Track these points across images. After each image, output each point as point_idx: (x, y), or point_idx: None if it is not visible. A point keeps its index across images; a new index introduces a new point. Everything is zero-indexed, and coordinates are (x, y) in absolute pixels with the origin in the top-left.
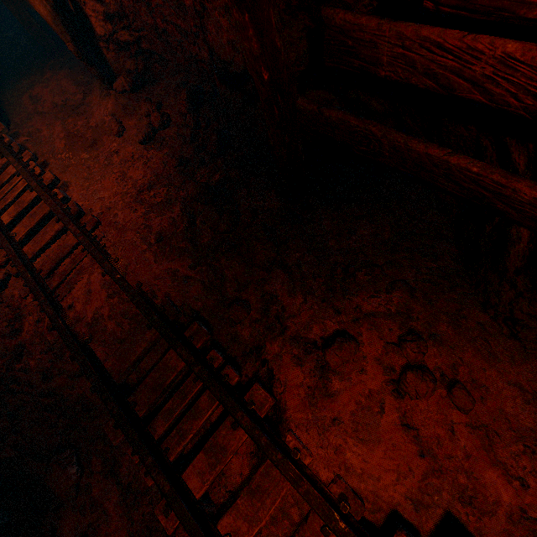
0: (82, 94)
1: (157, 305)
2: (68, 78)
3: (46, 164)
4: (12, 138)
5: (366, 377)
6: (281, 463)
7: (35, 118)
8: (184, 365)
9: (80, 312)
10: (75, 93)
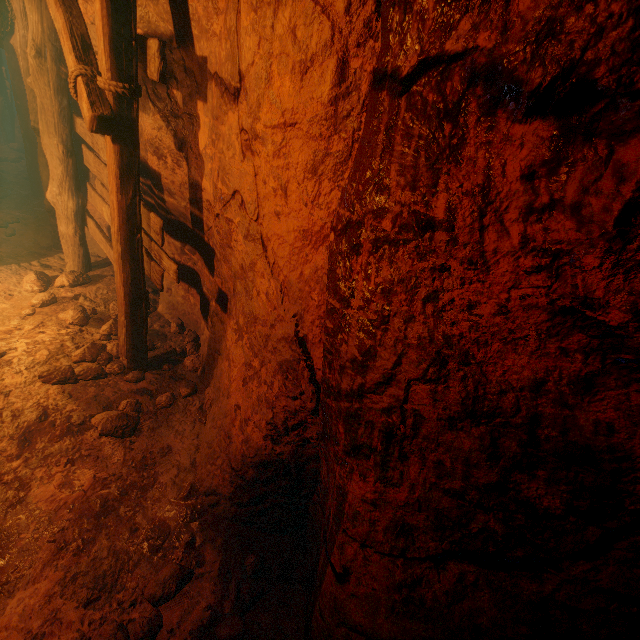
0: None
1: None
2: None
3: None
4: None
5: None
6: None
7: None
8: None
9: None
10: None
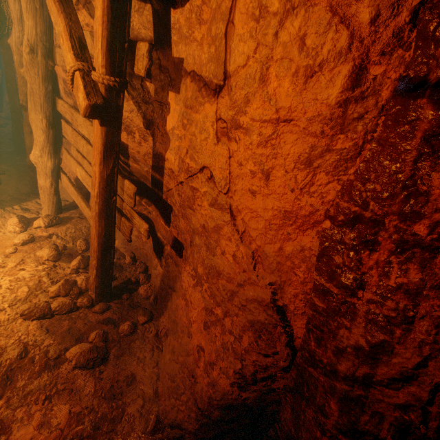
0: None
1: None
2: None
3: None
4: None
5: None
6: None
7: None
8: None
9: None
10: None
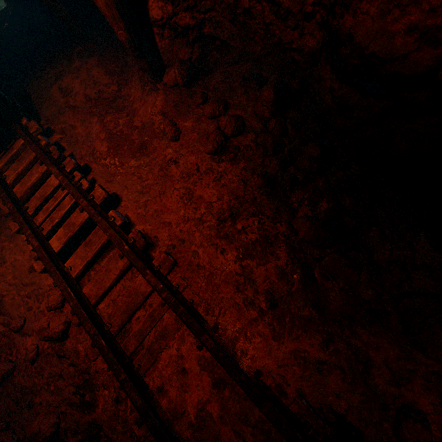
0: (116, 85)
1: (293, 414)
2: (99, 67)
3: (87, 169)
4: (47, 138)
5: None
6: None
7: (67, 113)
8: None
9: (174, 400)
10: (108, 84)
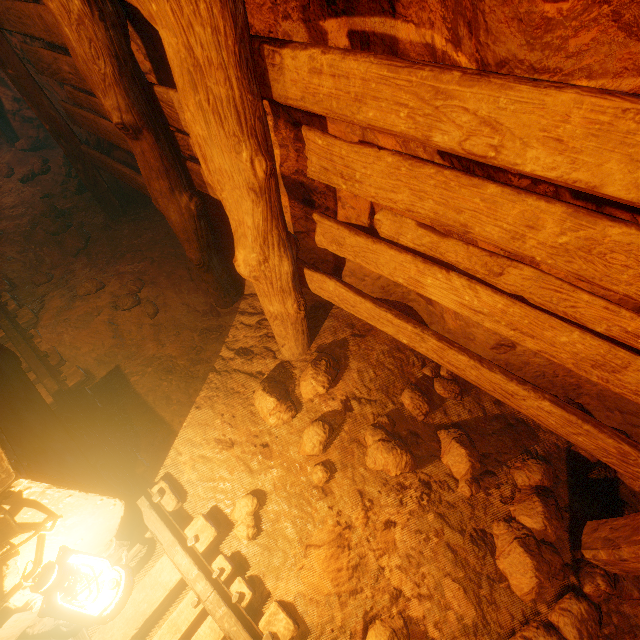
0: None
1: None
2: None
3: None
4: None
5: (99, 301)
6: (15, 337)
7: None
8: None
9: None
10: None
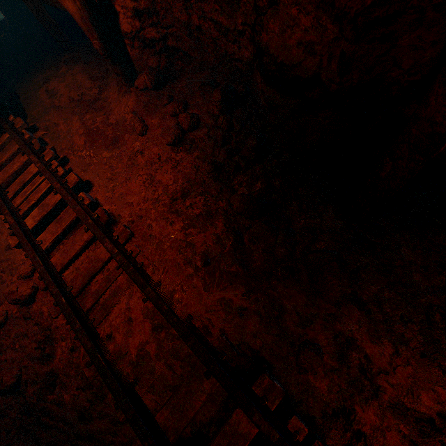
0: (97, 88)
1: (214, 347)
2: (83, 73)
3: (66, 160)
4: (31, 133)
5: None
6: None
7: (52, 112)
8: (256, 431)
9: (120, 344)
10: (90, 88)
